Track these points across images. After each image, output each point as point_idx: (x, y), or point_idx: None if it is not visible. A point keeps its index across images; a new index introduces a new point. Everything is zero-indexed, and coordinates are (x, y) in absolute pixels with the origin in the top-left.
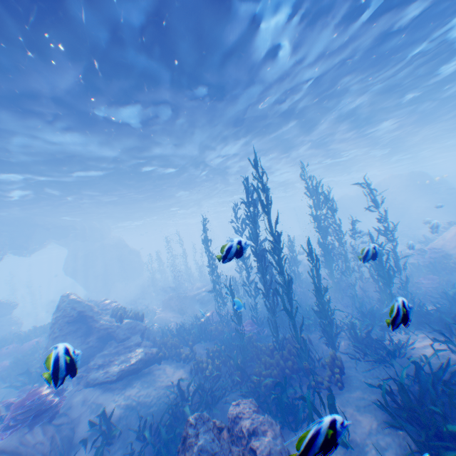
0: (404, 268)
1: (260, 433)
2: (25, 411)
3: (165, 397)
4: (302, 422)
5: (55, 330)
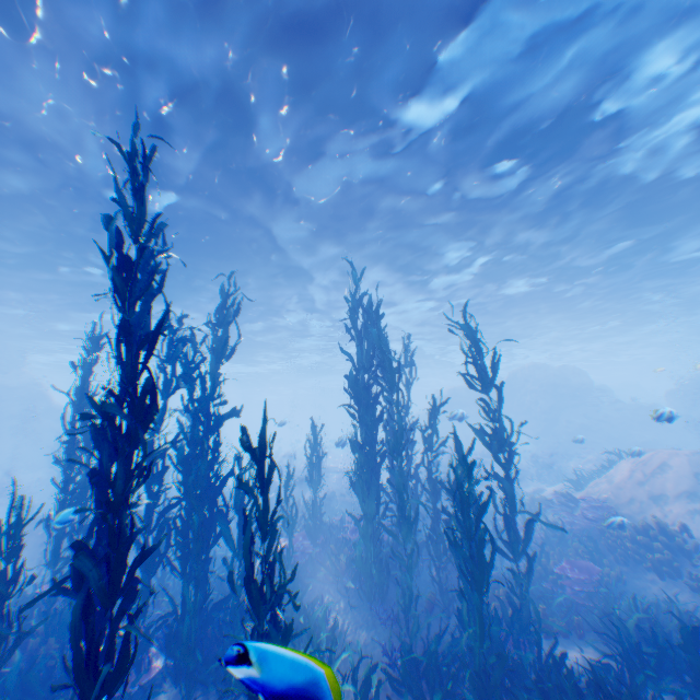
0: (528, 540)
1: None
2: None
3: None
4: None
5: None
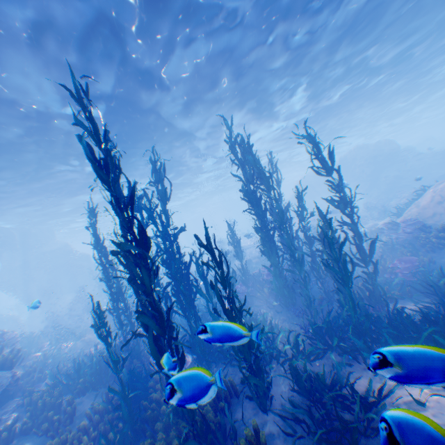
0: (371, 254)
1: None
2: None
3: None
4: None
5: None
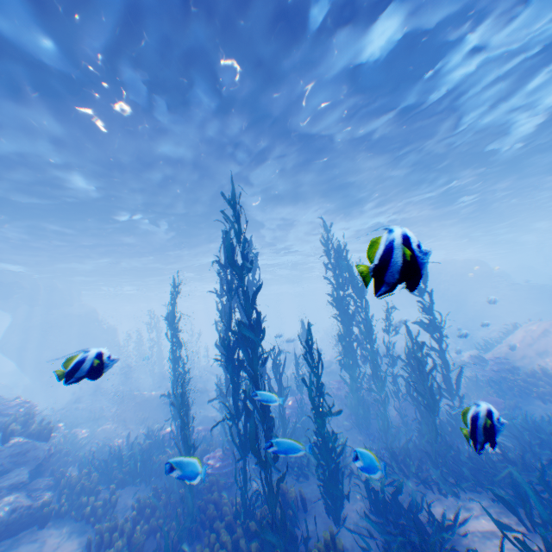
0: (455, 384)
1: None
2: None
3: None
4: None
5: None
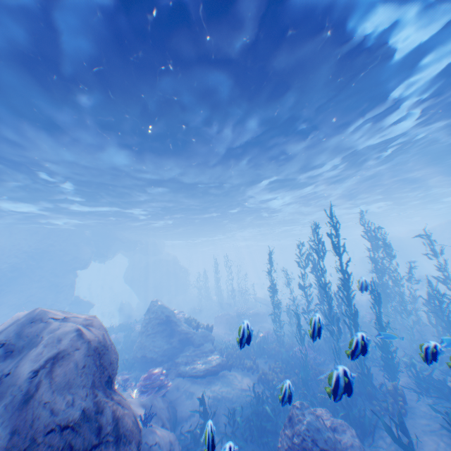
0: None
1: (340, 431)
2: (152, 382)
3: (242, 397)
4: (369, 438)
5: (147, 327)
